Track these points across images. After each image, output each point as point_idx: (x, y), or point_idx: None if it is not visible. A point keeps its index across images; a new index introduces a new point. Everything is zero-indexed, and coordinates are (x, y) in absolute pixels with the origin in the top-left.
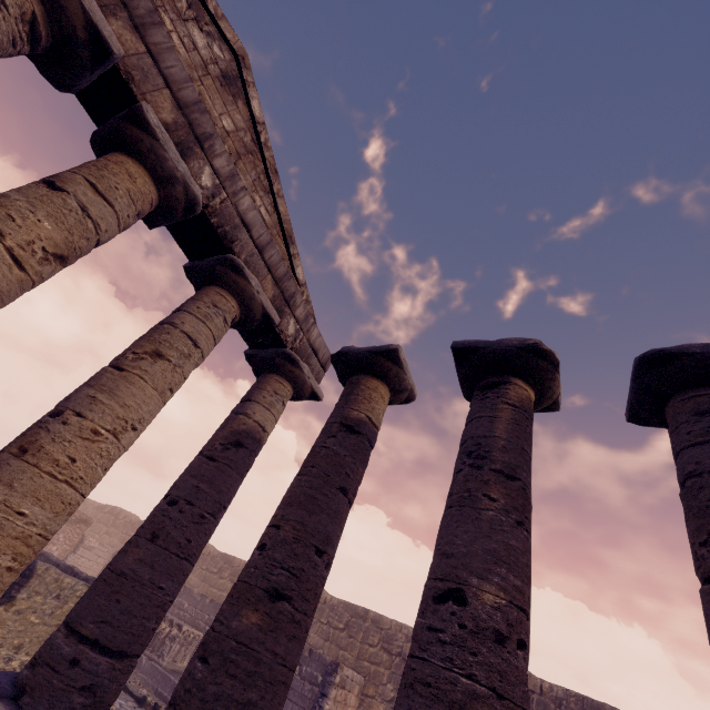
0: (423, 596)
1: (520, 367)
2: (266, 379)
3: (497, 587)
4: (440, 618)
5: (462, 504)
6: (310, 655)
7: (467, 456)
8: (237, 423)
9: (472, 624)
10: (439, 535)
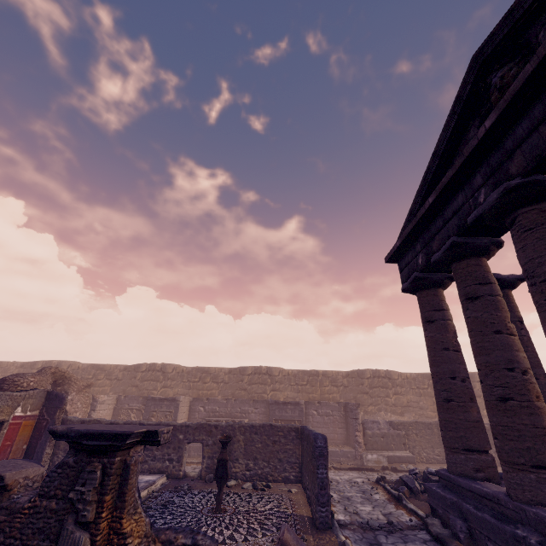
0: None
1: None
2: (440, 293)
3: None
4: None
5: None
6: (320, 404)
7: None
8: (452, 326)
9: None
10: None
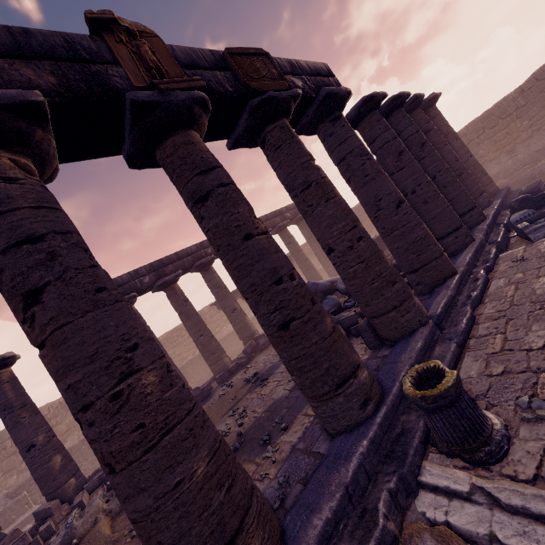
0: (22, 455)
1: (1, 366)
2: None
3: (42, 434)
4: (33, 454)
5: (16, 426)
6: None
7: (4, 411)
8: None
9: (41, 446)
10: (14, 439)
